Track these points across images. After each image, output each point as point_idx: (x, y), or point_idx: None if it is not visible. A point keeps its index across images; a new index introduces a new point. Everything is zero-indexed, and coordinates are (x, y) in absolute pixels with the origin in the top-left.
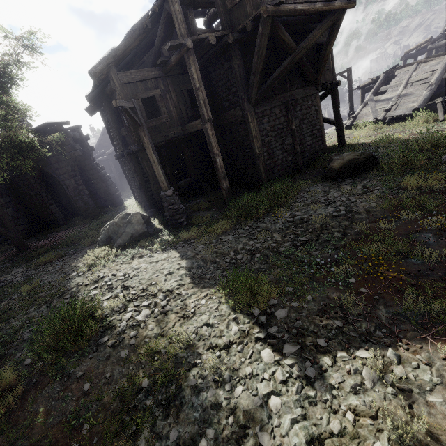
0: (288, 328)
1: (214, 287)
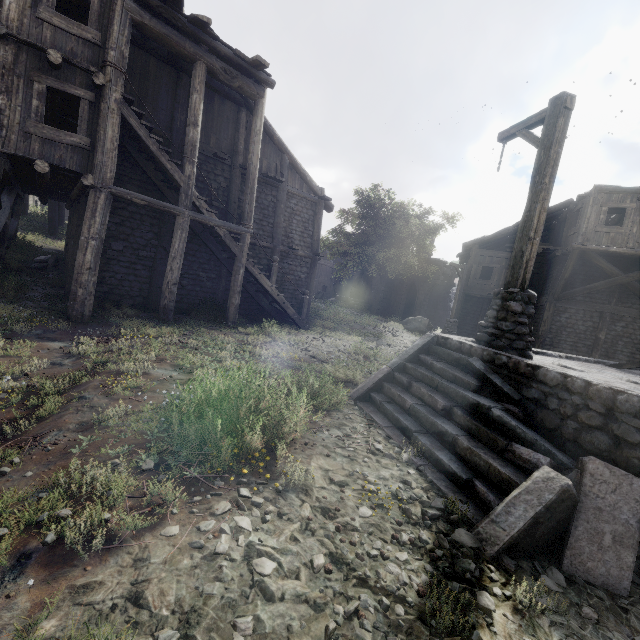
0: None
1: None
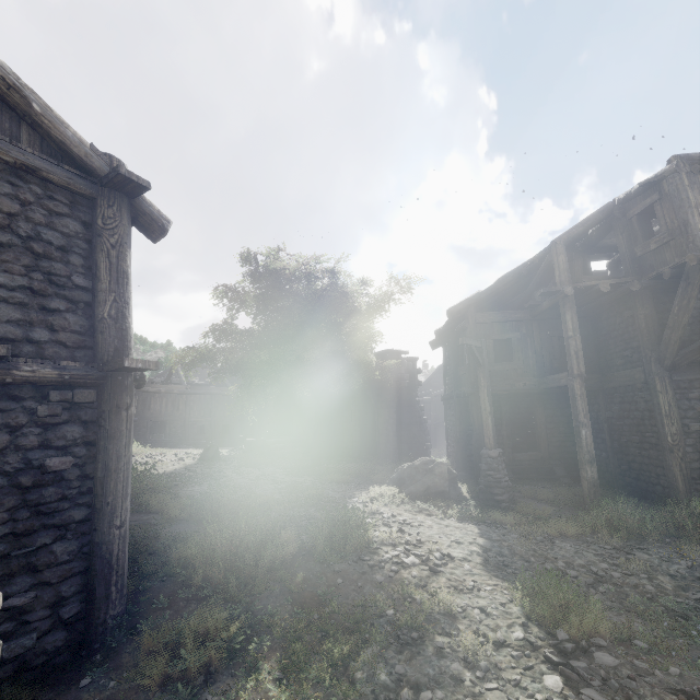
0: (605, 676)
1: (511, 583)
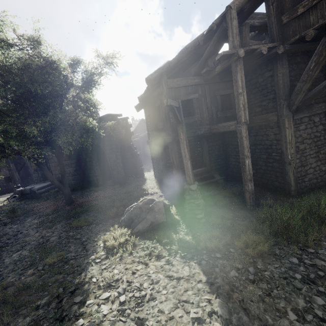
0: None
1: None
